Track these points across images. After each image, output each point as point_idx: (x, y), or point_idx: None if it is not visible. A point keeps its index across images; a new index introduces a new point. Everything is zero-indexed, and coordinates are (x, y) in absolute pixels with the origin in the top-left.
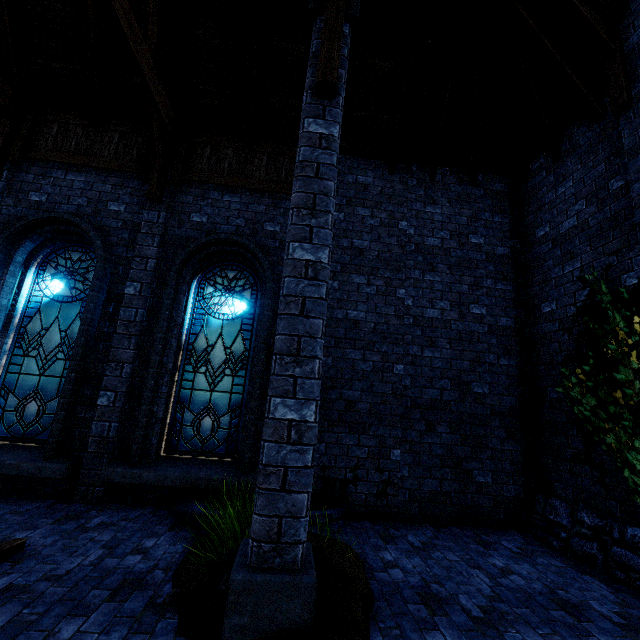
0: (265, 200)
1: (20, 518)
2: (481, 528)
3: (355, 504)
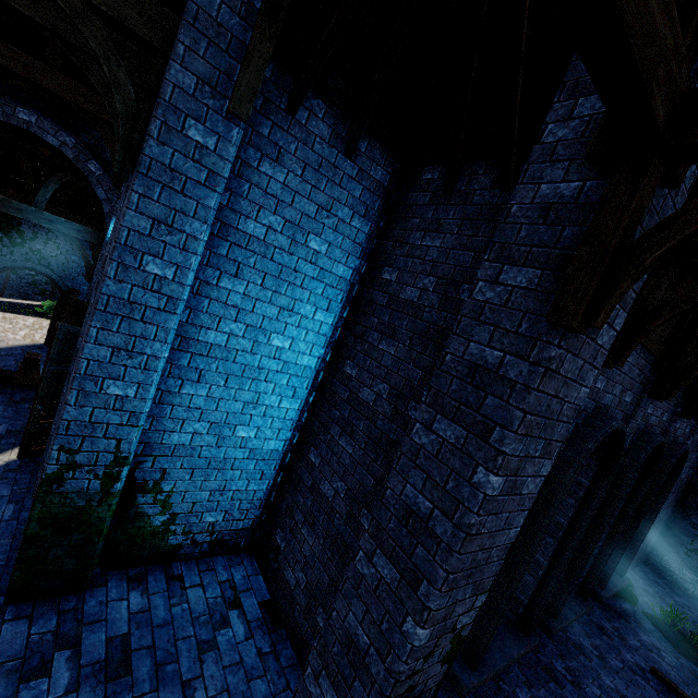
0: None
1: (599, 641)
2: (638, 567)
3: None
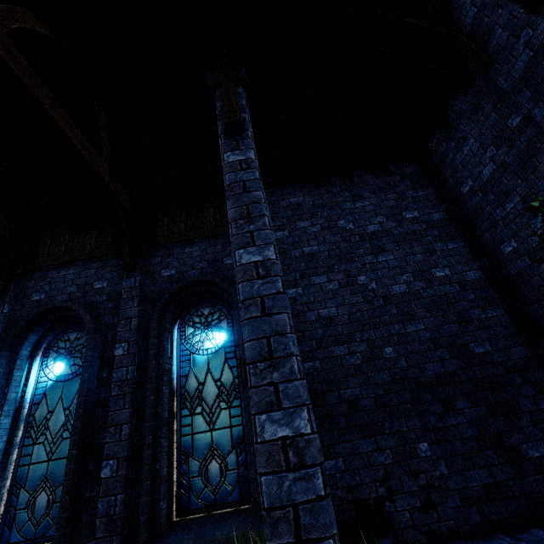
0: (219, 241)
1: None
2: None
3: (401, 527)
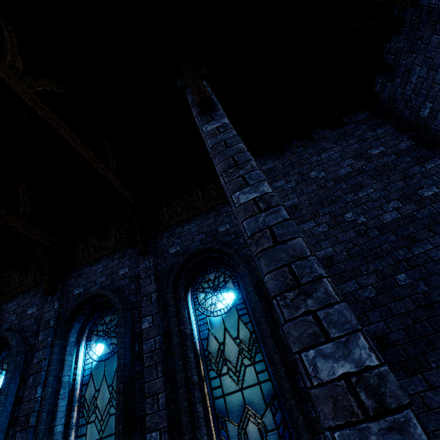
0: (211, 215)
1: None
2: None
3: None
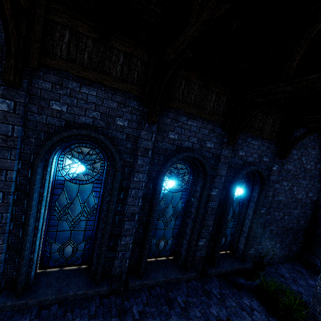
0: (266, 144)
1: (195, 299)
2: (290, 262)
3: (265, 262)
